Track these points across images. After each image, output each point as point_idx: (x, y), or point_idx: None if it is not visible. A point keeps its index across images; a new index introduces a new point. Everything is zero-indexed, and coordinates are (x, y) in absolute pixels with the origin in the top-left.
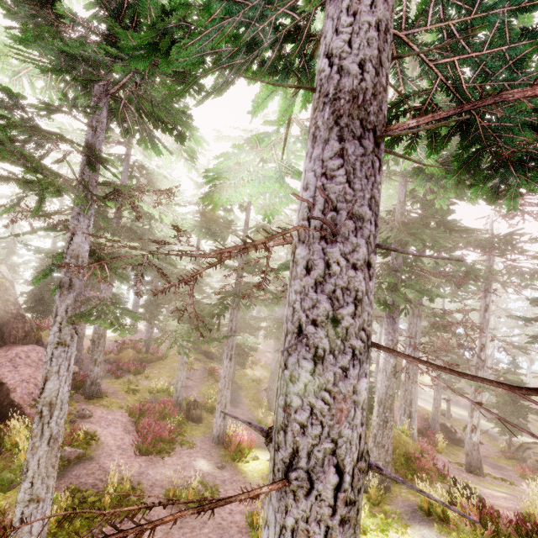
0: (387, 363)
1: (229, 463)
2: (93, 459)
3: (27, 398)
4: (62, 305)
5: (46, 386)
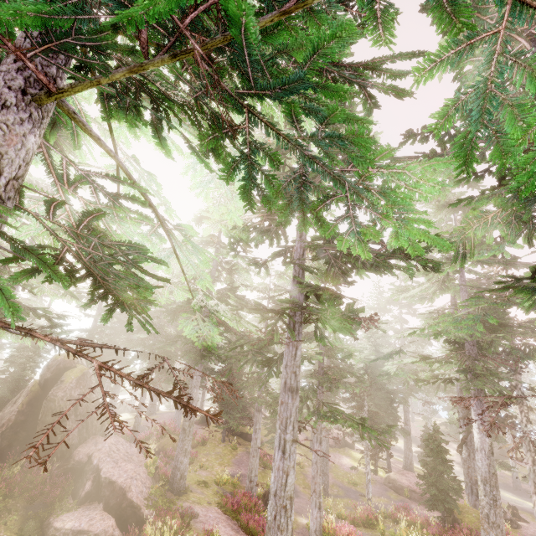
0: (484, 442)
1: None
2: None
3: (140, 497)
4: (294, 407)
5: (288, 480)
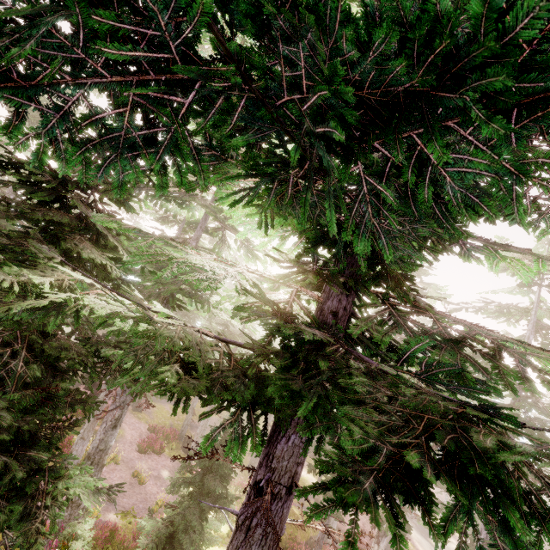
0: None
1: None
2: (116, 441)
3: None
4: None
5: (101, 394)
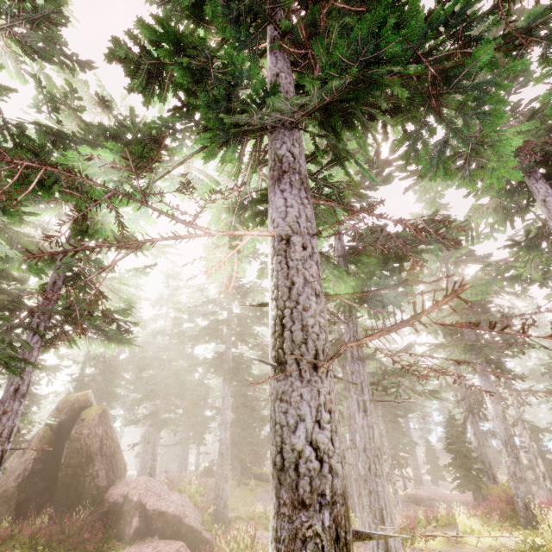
0: (497, 410)
1: (405, 548)
2: None
3: (197, 522)
4: (365, 372)
5: (374, 433)
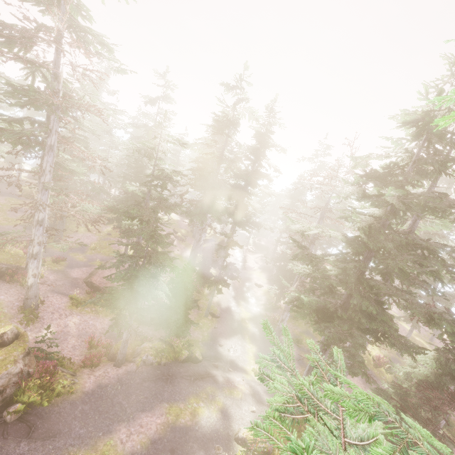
0: None
1: None
2: None
3: None
4: None
5: None
